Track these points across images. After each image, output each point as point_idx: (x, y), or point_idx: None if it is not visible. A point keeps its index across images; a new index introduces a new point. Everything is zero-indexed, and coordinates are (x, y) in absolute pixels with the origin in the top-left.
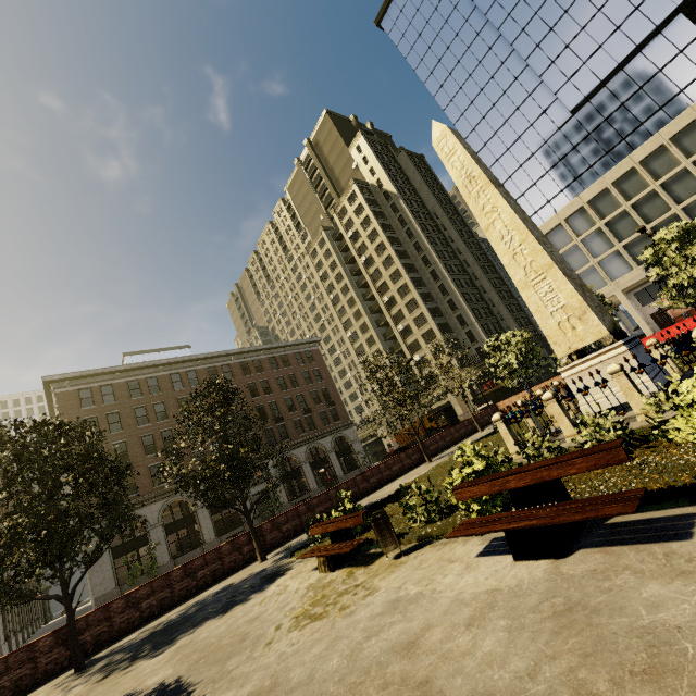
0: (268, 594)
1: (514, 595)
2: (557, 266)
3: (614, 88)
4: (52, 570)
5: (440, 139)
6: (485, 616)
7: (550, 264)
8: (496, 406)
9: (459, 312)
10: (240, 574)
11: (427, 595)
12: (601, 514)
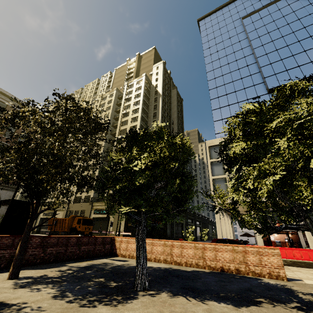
0: None
1: None
2: None
3: None
4: None
5: None
6: None
7: None
8: (113, 238)
9: None
10: None
11: None
12: None
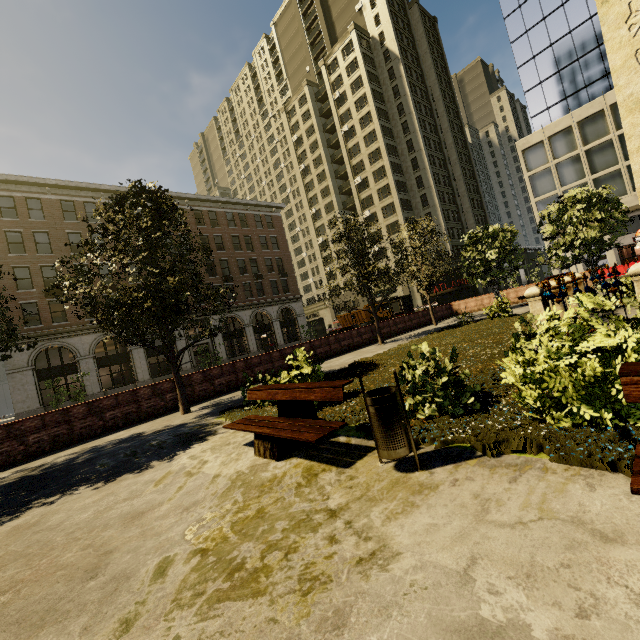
0: (173, 468)
1: None
2: None
3: None
4: None
5: None
6: None
7: None
8: (450, 305)
9: (429, 210)
10: (156, 423)
11: None
12: None
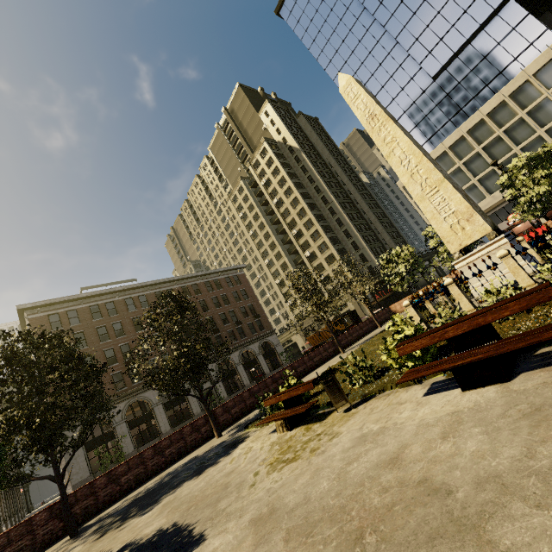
0: (235, 455)
1: (477, 411)
2: (447, 181)
3: (465, 58)
4: (44, 455)
5: (346, 87)
6: (456, 429)
7: (442, 179)
8: (389, 308)
9: (353, 239)
10: (202, 449)
11: (391, 427)
12: (545, 338)
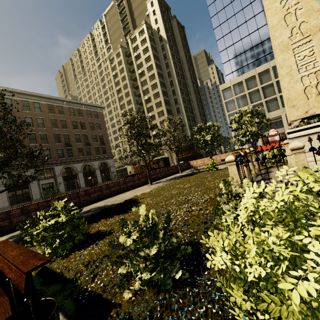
0: None
1: None
2: None
3: None
4: None
5: None
6: None
7: None
8: (189, 162)
9: (180, 115)
10: None
11: None
12: None
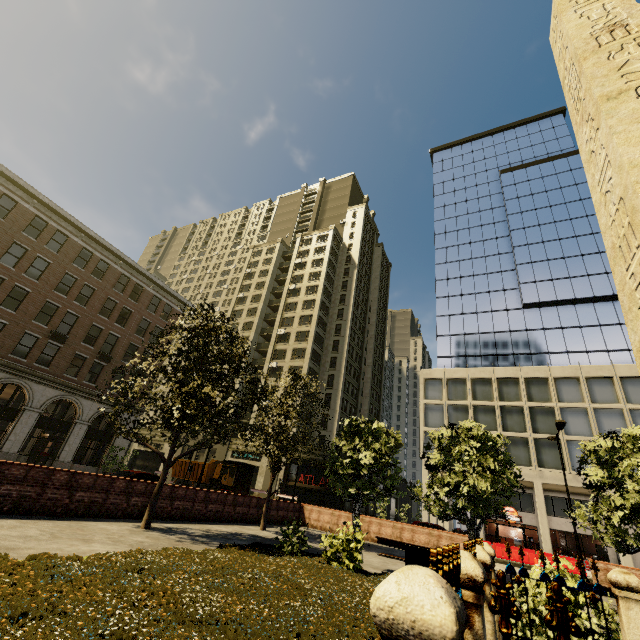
0: None
1: None
2: None
3: (562, 313)
4: None
5: None
6: None
7: None
8: (302, 506)
9: (331, 391)
10: None
11: None
12: None
